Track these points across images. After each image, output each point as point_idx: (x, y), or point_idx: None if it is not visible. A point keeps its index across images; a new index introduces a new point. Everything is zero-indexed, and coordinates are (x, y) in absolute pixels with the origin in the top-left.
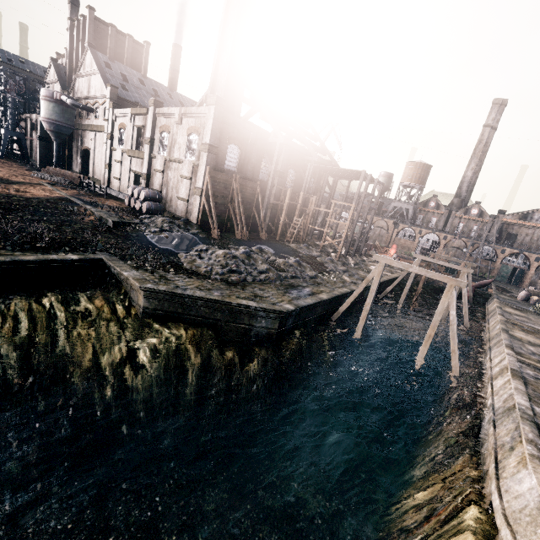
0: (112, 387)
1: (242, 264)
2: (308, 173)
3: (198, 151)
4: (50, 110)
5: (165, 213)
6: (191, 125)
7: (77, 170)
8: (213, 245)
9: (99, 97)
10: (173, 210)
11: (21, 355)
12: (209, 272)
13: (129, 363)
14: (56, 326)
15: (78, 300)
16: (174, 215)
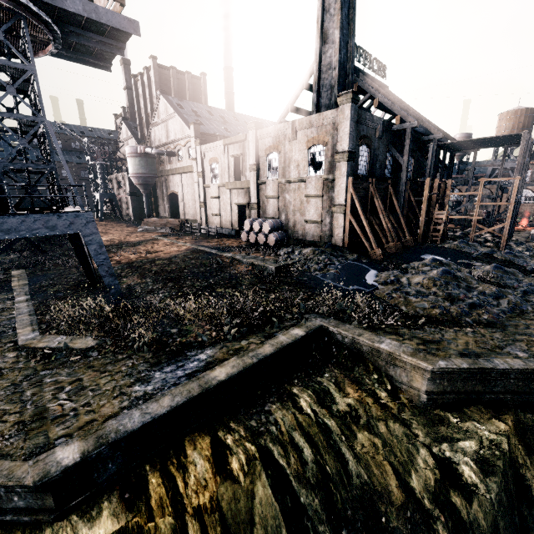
0: (447, 531)
1: (464, 291)
2: (431, 155)
3: (328, 163)
4: (136, 165)
5: (290, 241)
6: (310, 136)
7: (165, 216)
8: (393, 271)
9: (180, 139)
10: (299, 236)
11: (323, 501)
12: (447, 313)
13: (454, 487)
14: (337, 443)
15: (330, 392)
16: (304, 241)
